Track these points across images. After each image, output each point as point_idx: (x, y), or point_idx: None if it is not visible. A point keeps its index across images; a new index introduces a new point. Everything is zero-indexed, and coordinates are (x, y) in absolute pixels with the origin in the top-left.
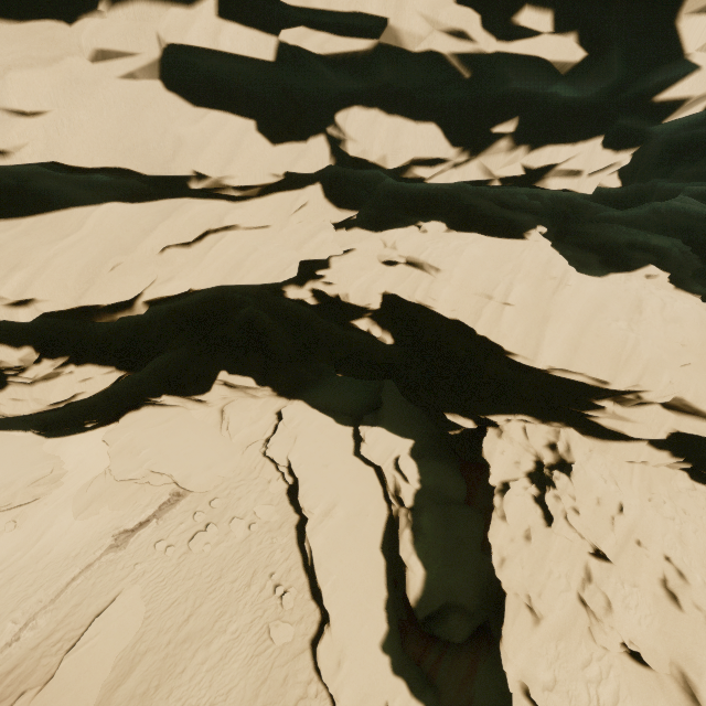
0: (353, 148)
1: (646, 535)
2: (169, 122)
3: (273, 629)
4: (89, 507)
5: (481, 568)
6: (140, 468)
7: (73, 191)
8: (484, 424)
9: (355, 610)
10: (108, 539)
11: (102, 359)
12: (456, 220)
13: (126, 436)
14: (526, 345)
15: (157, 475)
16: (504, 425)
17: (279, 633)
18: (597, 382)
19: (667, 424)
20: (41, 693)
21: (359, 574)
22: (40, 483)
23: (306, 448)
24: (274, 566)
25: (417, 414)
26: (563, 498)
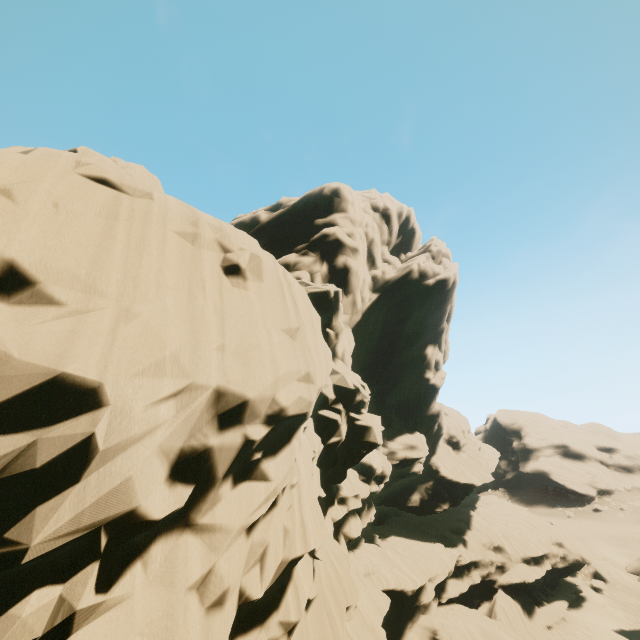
0: (356, 533)
1: (467, 625)
2: None
3: None
4: None
5: None
6: None
7: None
8: None
9: None
10: None
11: None
12: (348, 547)
13: None
14: (412, 580)
15: None
16: (407, 638)
17: None
18: (425, 580)
19: (433, 585)
20: None
21: None
22: None
23: None
24: None
25: None
26: (451, 637)
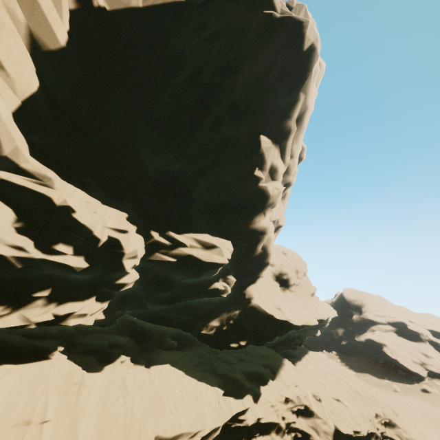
0: None
1: None
2: None
3: None
4: None
5: None
6: None
7: None
8: None
9: None
10: None
11: None
12: None
13: None
14: None
15: None
16: None
17: None
18: None
19: None
20: None
21: None
22: None
23: None
24: None
25: None
26: None
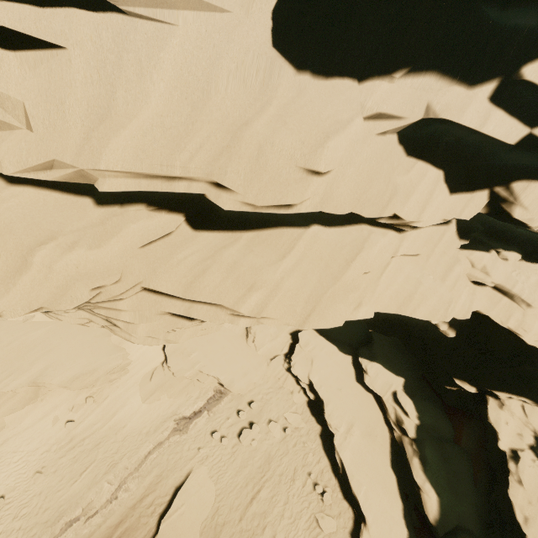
0: (521, 213)
1: None
2: (391, 172)
3: (320, 520)
4: (154, 395)
5: (477, 500)
6: (192, 368)
7: None
8: (484, 392)
9: (383, 516)
10: (171, 423)
11: None
12: (525, 250)
13: None
14: None
15: (204, 375)
16: (505, 400)
17: (326, 524)
18: None
19: None
20: None
21: (380, 486)
22: (114, 371)
23: (322, 372)
24: (309, 466)
25: (401, 354)
26: None
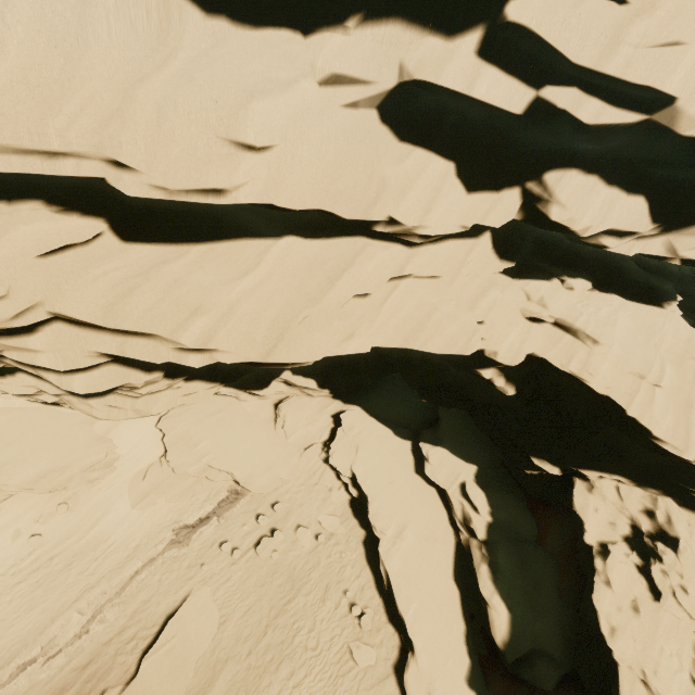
0: (559, 213)
1: None
2: (376, 160)
3: (354, 650)
4: (147, 498)
5: (562, 616)
6: (199, 462)
7: (243, 215)
8: (570, 473)
9: (438, 642)
10: (168, 533)
11: (211, 375)
12: (599, 278)
13: (182, 425)
14: (677, 435)
15: (215, 471)
16: (596, 480)
17: (362, 656)
18: None
19: None
20: (125, 694)
21: (437, 603)
22: (95, 468)
23: (369, 461)
24: (346, 582)
25: (476, 436)
26: (671, 574)
